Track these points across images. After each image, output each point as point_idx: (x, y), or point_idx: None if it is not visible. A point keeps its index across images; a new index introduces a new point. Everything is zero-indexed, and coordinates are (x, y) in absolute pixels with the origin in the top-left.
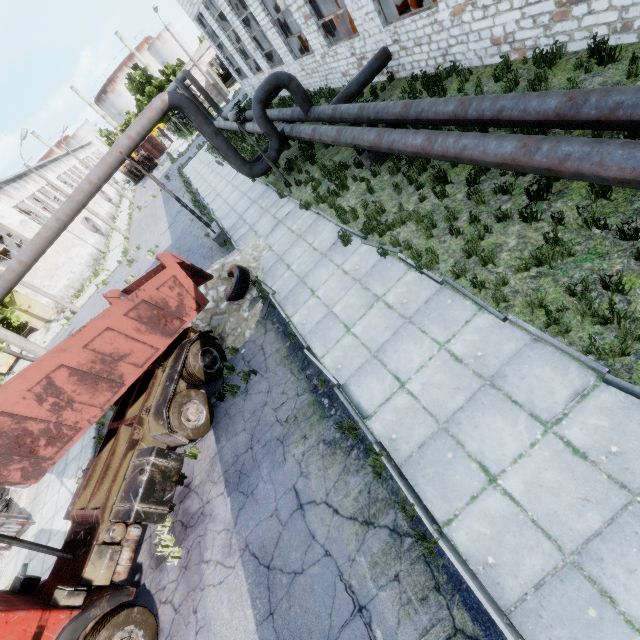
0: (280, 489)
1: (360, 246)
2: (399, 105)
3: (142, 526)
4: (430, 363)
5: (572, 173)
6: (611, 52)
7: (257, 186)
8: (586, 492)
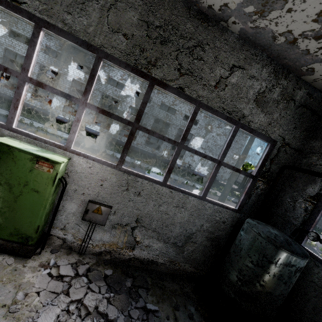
0: (3, 121)
1: (0, 108)
2: (12, 97)
3: None
4: (34, 124)
5: (53, 117)
6: (49, 117)
7: None
8: (60, 133)
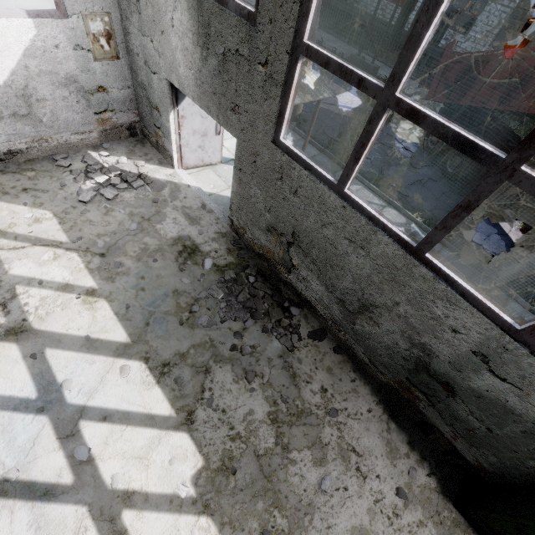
0: None
1: None
2: None
3: (495, 226)
4: None
5: None
6: None
7: (368, 57)
8: None
